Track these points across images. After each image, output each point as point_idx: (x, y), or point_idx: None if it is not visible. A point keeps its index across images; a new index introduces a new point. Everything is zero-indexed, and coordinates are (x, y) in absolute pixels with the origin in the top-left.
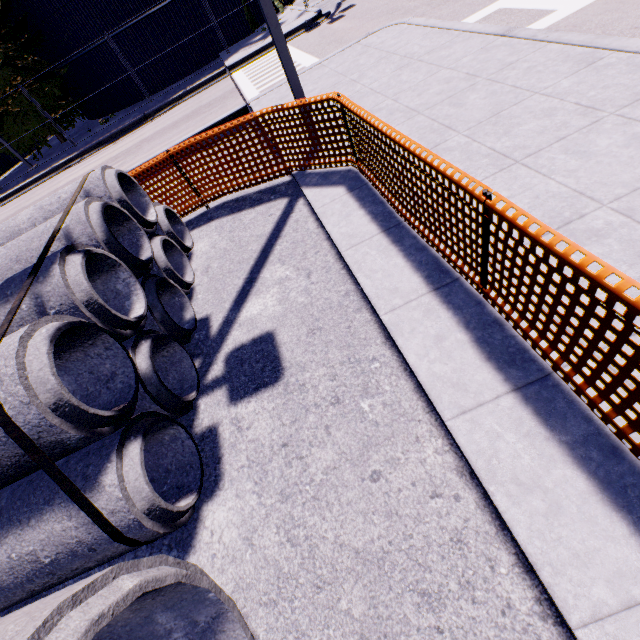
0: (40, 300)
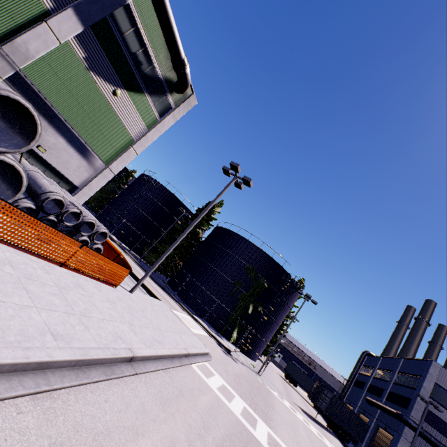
0: (70, 205)
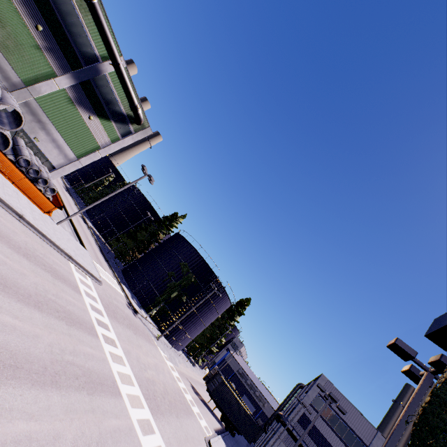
0: (35, 166)
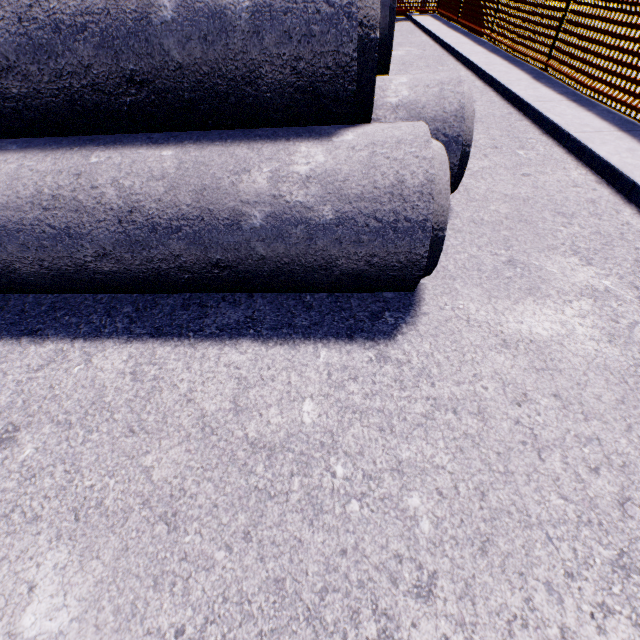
0: None
